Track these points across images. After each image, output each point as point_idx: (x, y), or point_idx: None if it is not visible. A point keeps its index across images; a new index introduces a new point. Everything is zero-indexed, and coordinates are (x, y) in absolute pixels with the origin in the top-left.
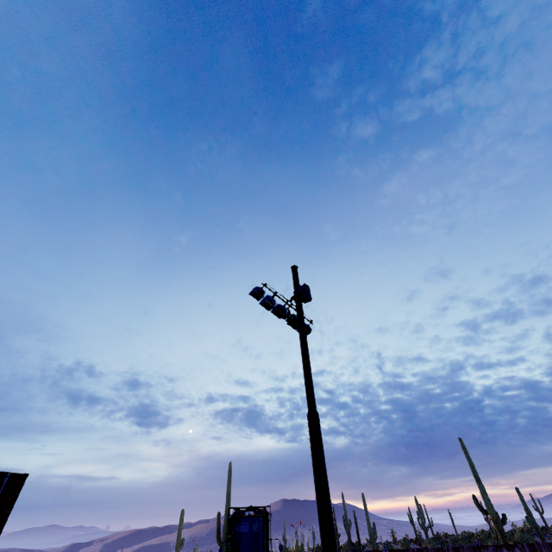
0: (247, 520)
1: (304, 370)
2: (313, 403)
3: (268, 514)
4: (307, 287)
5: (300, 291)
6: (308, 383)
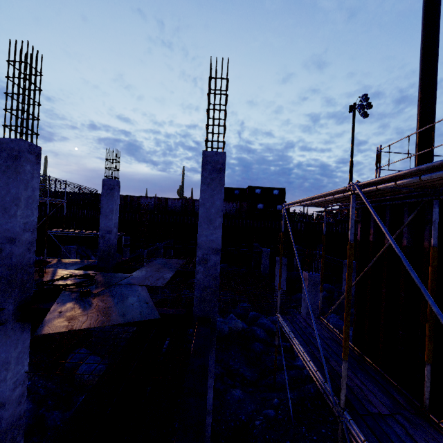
0: None
1: None
2: None
3: None
4: None
5: None
6: None
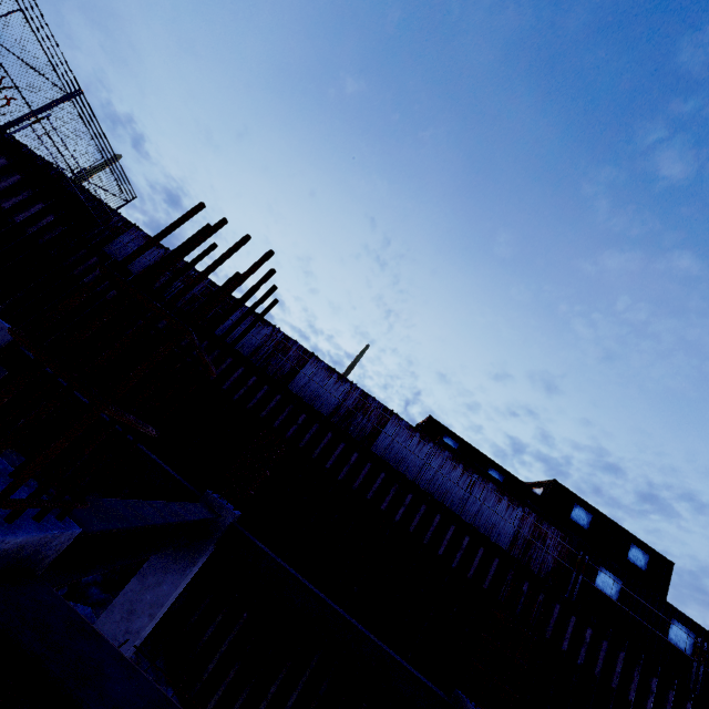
0: None
1: None
2: None
3: None
4: None
5: None
6: None
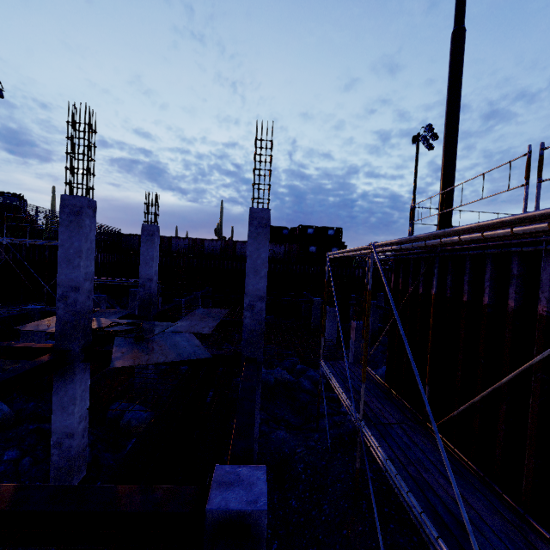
0: (15, 201)
1: None
2: None
3: (22, 197)
4: None
5: None
6: None
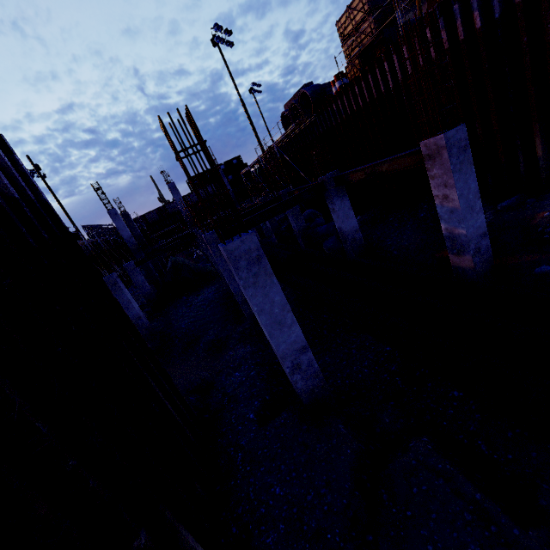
0: None
1: (52, 193)
2: (58, 201)
3: None
4: (38, 165)
5: (36, 167)
6: (55, 196)
